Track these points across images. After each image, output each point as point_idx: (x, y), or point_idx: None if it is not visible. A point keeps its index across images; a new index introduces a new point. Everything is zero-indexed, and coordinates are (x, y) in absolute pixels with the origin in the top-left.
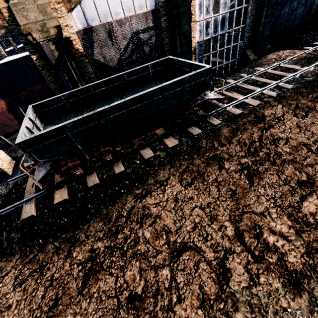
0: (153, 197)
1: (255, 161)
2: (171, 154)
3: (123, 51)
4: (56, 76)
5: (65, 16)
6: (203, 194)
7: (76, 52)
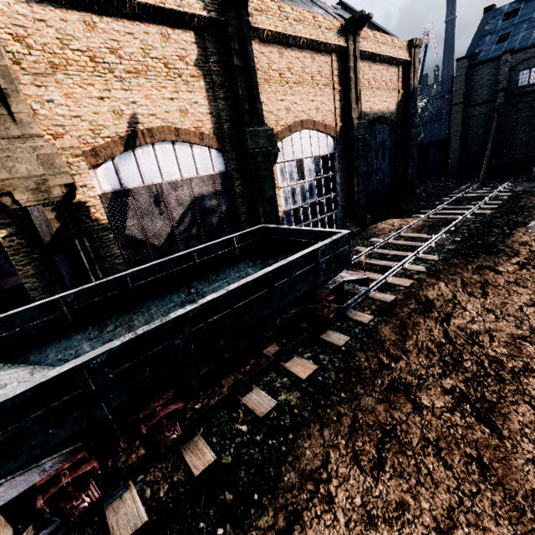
0: (310, 530)
1: (468, 381)
2: (310, 394)
3: (177, 223)
4: (42, 264)
5: (85, 173)
6: (422, 485)
7: (94, 224)
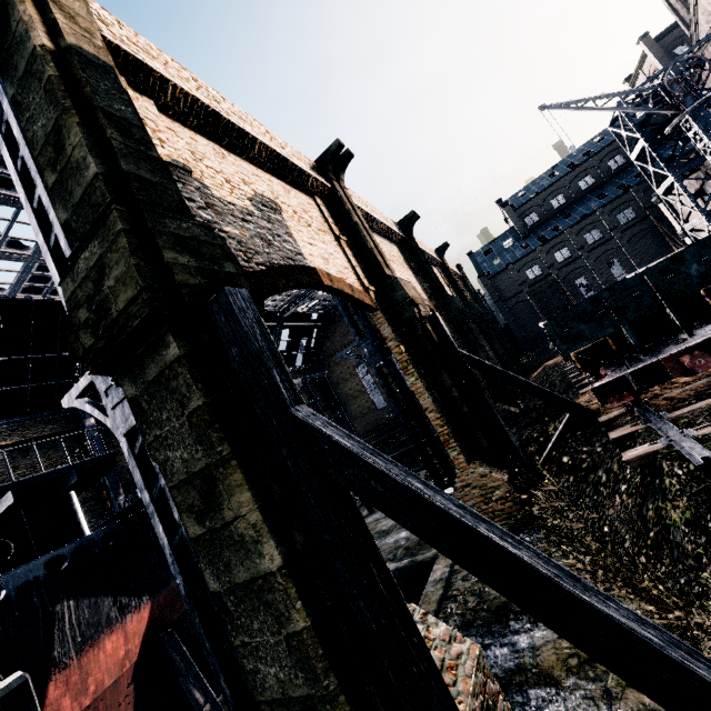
0: None
1: None
2: None
3: None
4: (427, 378)
5: None
6: None
7: None
